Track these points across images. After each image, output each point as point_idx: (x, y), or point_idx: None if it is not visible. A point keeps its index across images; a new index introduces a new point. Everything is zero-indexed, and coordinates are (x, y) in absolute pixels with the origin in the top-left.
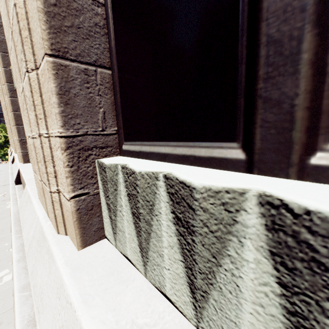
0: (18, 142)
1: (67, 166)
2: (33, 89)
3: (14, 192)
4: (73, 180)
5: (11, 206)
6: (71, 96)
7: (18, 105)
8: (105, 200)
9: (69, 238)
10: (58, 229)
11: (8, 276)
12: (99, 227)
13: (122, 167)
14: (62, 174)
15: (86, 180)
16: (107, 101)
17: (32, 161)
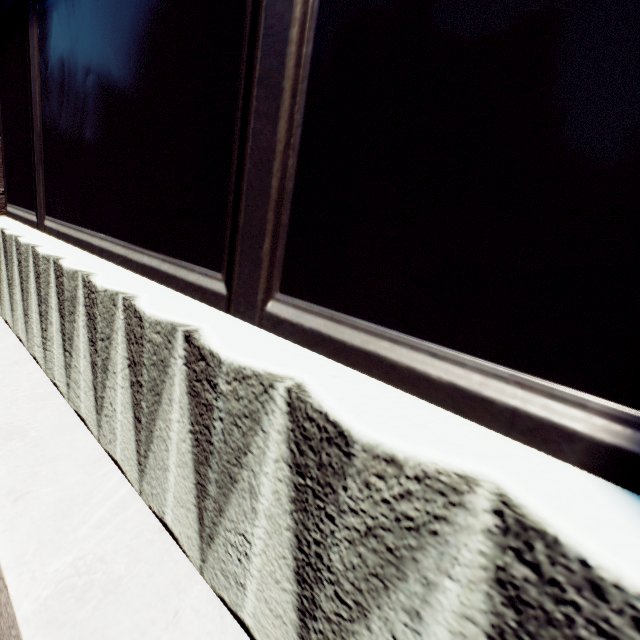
0: None
1: None
2: None
3: None
4: None
5: None
6: None
7: None
8: None
9: None
10: None
11: None
12: None
13: None
14: None
15: None
16: None
17: None
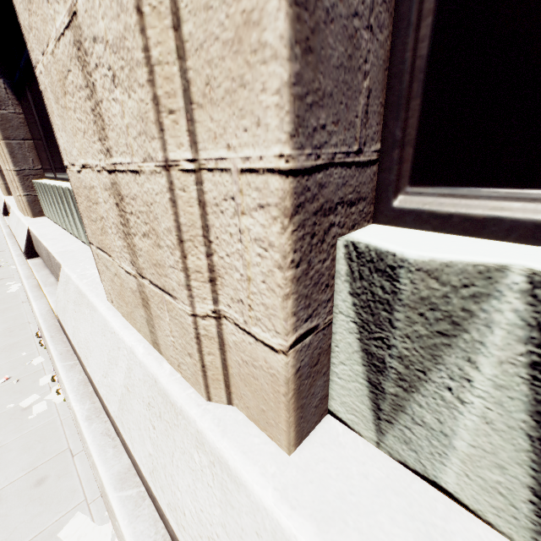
0: (14, 174)
1: (290, 265)
2: (144, 0)
3: (28, 273)
4: (297, 301)
5: (31, 301)
6: (317, 17)
7: (1, 95)
8: (357, 342)
9: (241, 415)
10: (208, 391)
11: (41, 405)
12: (322, 396)
13: (536, 283)
14: (263, 282)
15: (316, 296)
16: (378, 54)
17: (89, 225)
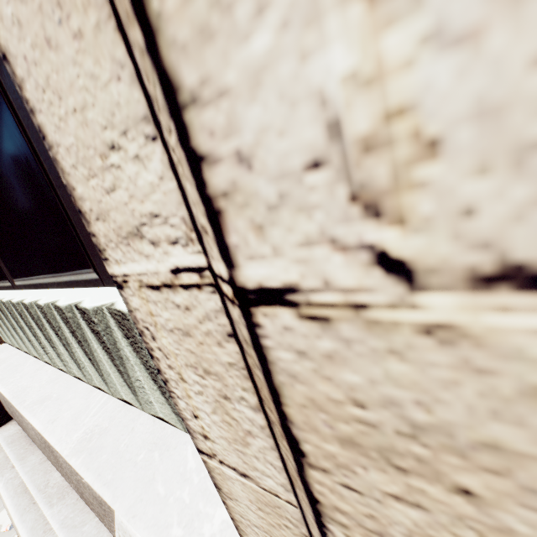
0: None
1: None
2: None
3: None
4: None
5: None
6: None
7: None
8: None
9: None
10: None
11: None
12: None
13: None
14: None
15: None
16: None
17: None
